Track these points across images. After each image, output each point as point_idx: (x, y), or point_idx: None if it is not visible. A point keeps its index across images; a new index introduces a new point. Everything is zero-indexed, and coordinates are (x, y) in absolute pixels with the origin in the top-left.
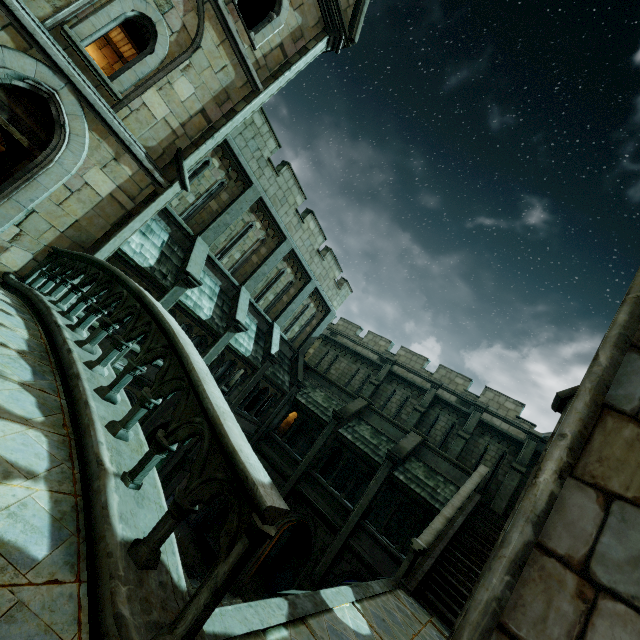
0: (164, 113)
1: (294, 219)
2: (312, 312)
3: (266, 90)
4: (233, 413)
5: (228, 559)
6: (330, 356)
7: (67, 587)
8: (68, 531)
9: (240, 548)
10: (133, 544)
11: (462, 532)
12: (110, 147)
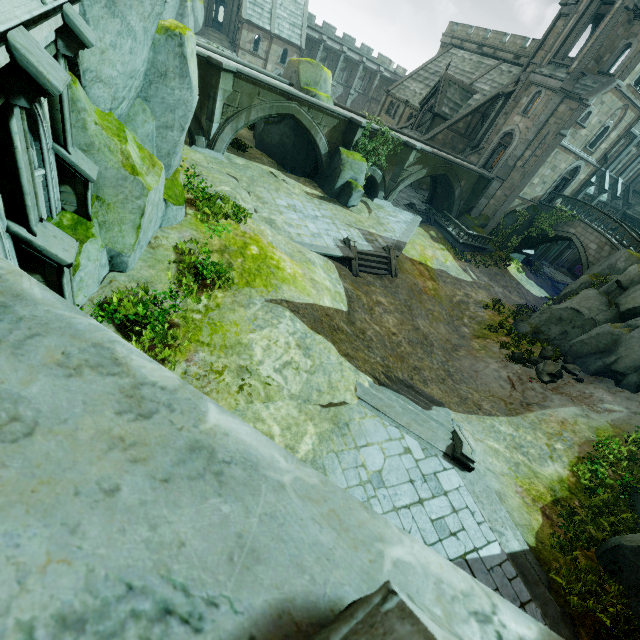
0: (604, 146)
1: None
2: None
3: None
4: None
5: None
6: None
7: None
8: None
9: None
10: None
11: None
12: (587, 167)
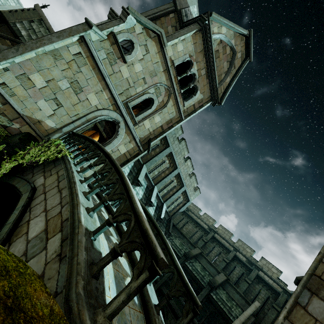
0: (149, 127)
1: (182, 160)
2: (181, 200)
3: (185, 119)
4: None
5: (187, 318)
6: (184, 221)
7: (142, 314)
8: (138, 296)
9: (190, 315)
10: (155, 305)
11: None
12: (129, 138)
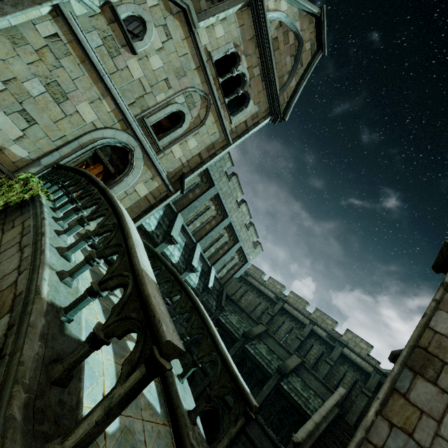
0: (180, 155)
1: (234, 205)
2: (236, 261)
3: (234, 143)
4: (178, 323)
5: (236, 426)
6: (242, 290)
7: (167, 427)
8: (162, 401)
9: (241, 422)
10: (188, 412)
11: (325, 434)
12: (151, 173)
